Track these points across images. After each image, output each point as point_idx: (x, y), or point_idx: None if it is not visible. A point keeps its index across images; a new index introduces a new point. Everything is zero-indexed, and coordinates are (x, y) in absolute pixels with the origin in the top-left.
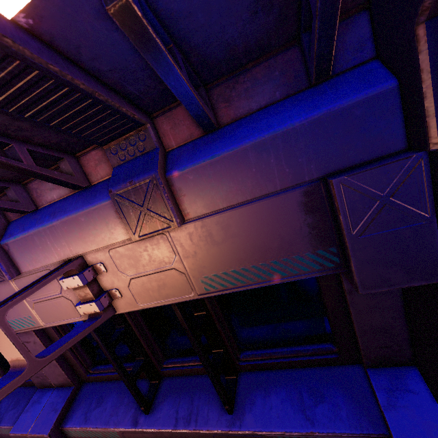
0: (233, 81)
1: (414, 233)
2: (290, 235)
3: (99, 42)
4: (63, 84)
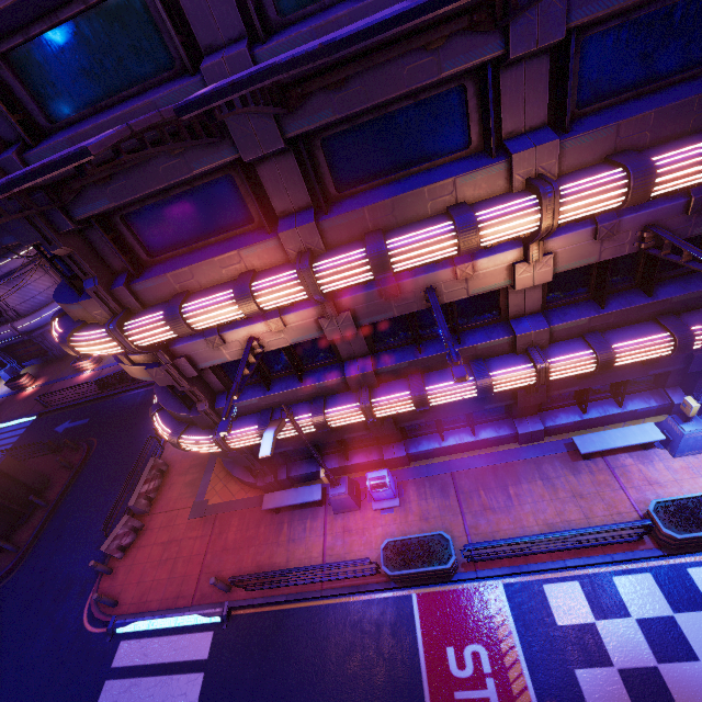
0: None
1: None
2: None
3: None
4: None
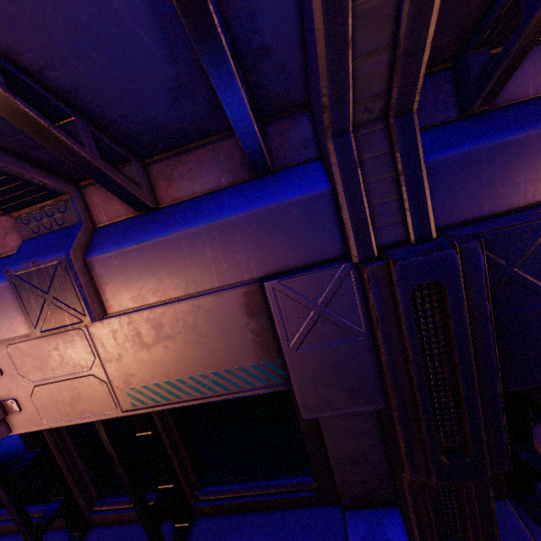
0: (175, 159)
1: (352, 349)
2: (232, 341)
3: None
4: None
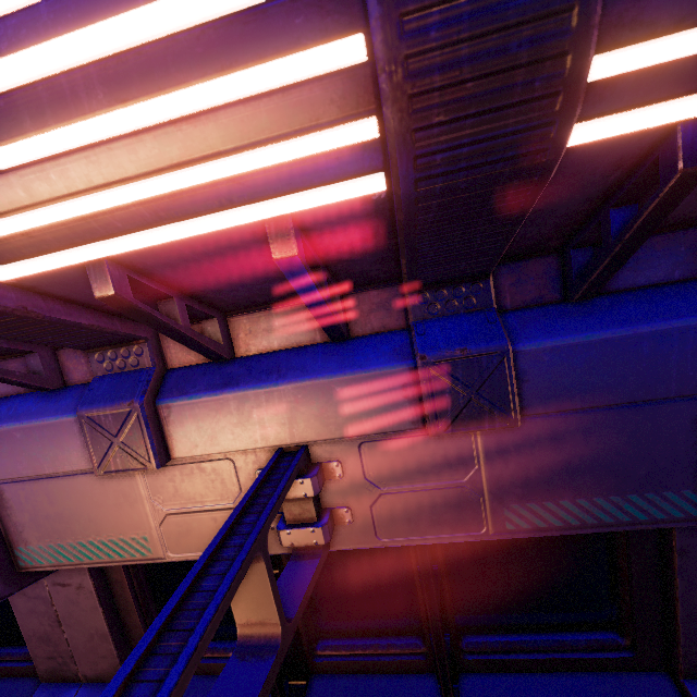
0: None
1: None
2: (668, 461)
3: (574, 184)
4: (512, 221)
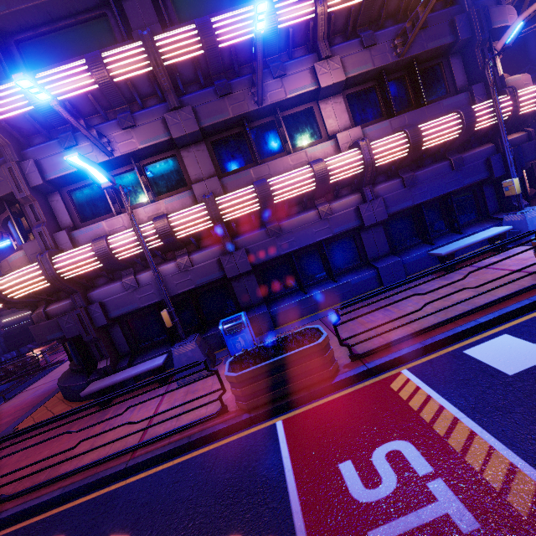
0: (433, 5)
1: (466, 26)
2: (446, 32)
3: None
4: None
